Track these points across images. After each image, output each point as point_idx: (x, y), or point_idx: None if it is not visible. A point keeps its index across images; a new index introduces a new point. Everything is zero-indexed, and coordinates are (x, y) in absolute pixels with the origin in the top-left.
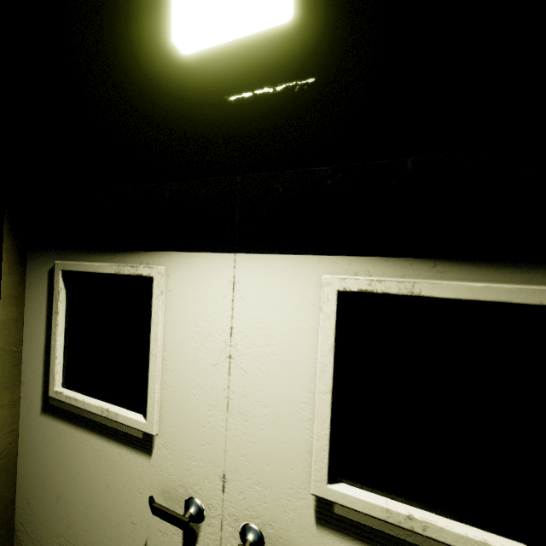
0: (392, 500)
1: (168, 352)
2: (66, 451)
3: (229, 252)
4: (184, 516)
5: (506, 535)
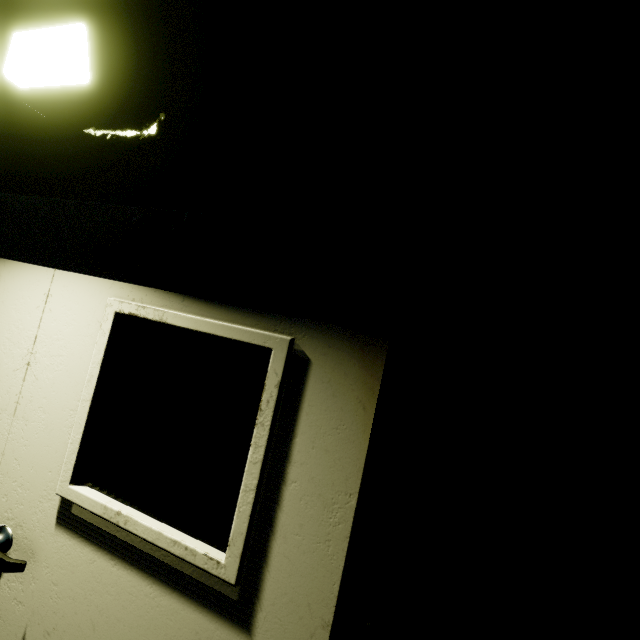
0: (118, 501)
1: None
2: None
3: (52, 267)
4: None
5: (184, 530)
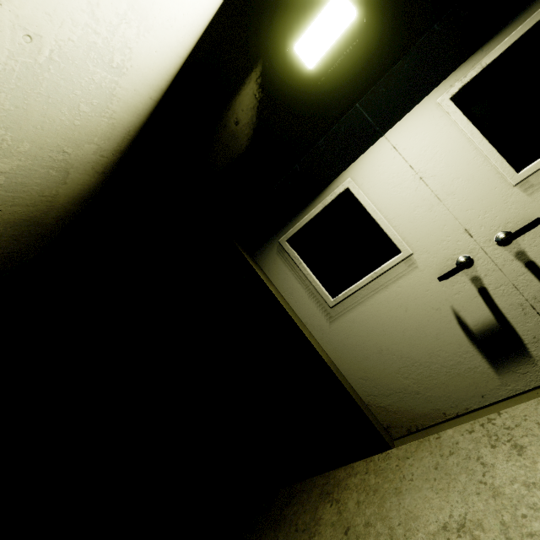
0: None
1: (385, 212)
2: (365, 324)
3: (380, 138)
4: (464, 261)
5: None
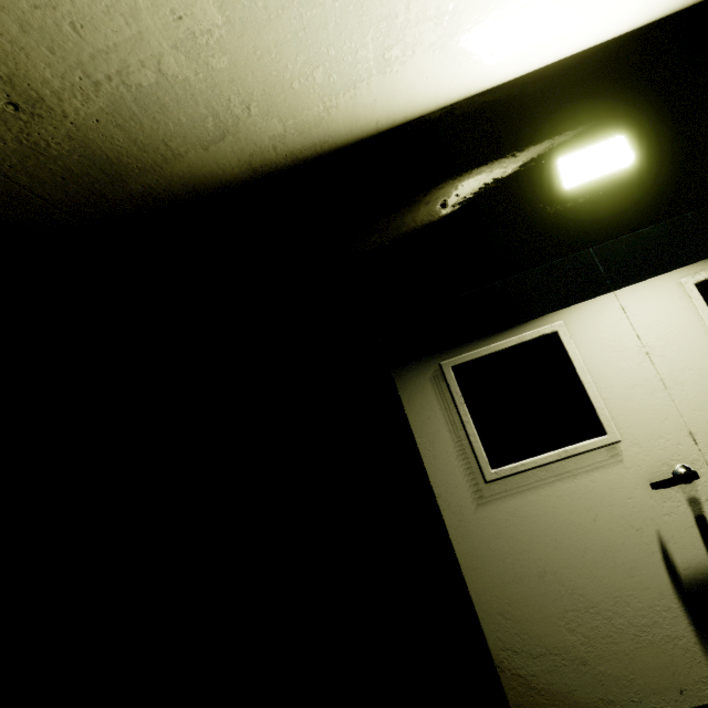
0: None
1: (596, 376)
2: (530, 523)
3: (608, 292)
4: (689, 472)
5: None
